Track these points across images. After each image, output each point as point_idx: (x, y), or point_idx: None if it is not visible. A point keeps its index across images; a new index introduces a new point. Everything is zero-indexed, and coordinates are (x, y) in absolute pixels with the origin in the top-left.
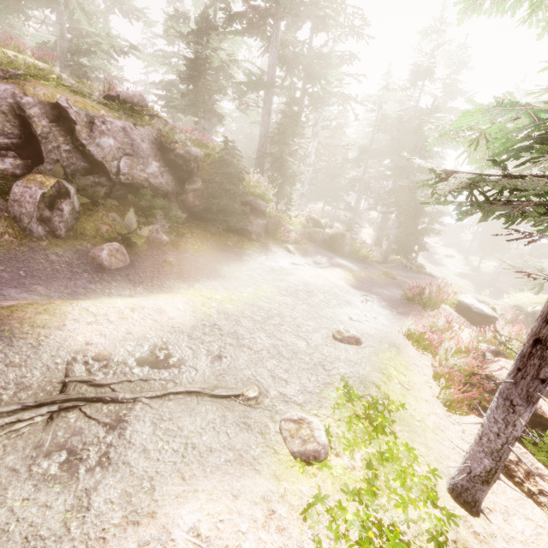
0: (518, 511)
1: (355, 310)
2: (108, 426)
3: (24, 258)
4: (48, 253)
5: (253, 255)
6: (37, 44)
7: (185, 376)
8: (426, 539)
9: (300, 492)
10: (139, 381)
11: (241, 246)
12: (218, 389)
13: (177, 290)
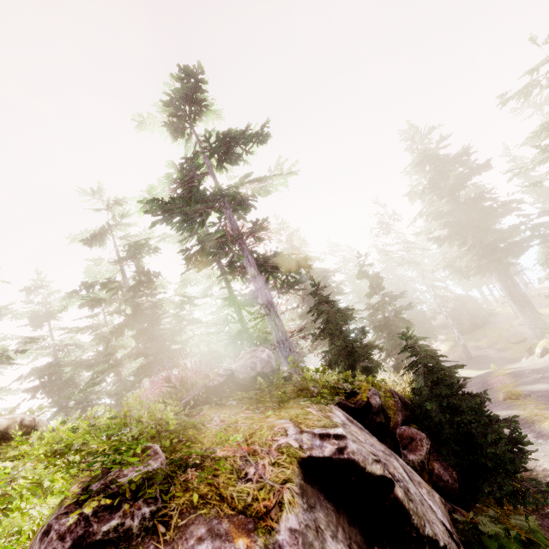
0: None
1: None
2: None
3: None
4: None
5: None
6: None
7: None
8: None
9: None
10: None
11: None
12: None
13: None
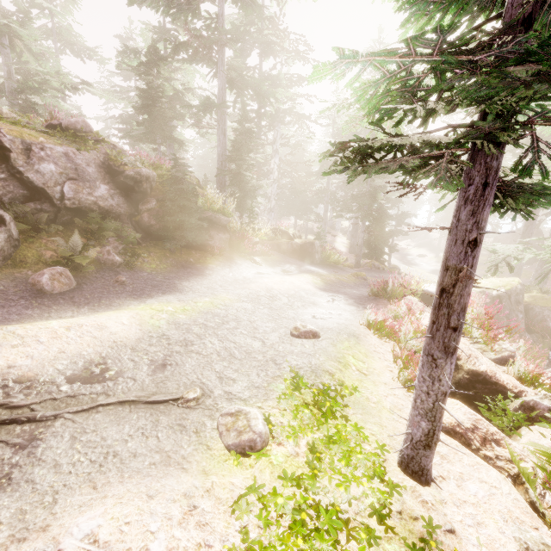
0: (473, 476)
1: (320, 309)
2: (17, 447)
3: None
4: None
5: (215, 269)
6: None
7: (120, 387)
8: (368, 513)
9: (232, 485)
10: (66, 398)
11: (204, 261)
12: (156, 395)
13: (126, 307)
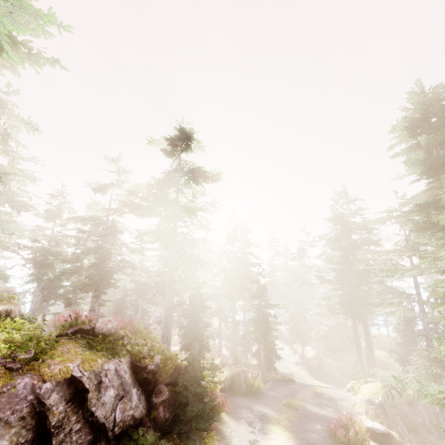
0: None
1: None
2: None
3: None
4: None
5: None
6: None
7: None
8: None
9: None
10: None
11: None
12: None
13: None
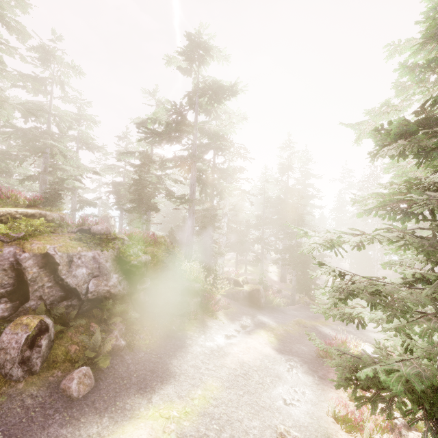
0: None
1: (286, 386)
2: None
3: (2, 411)
4: (24, 397)
5: (193, 337)
6: (25, 176)
7: None
8: None
9: None
10: None
11: (183, 327)
12: None
13: (139, 412)
